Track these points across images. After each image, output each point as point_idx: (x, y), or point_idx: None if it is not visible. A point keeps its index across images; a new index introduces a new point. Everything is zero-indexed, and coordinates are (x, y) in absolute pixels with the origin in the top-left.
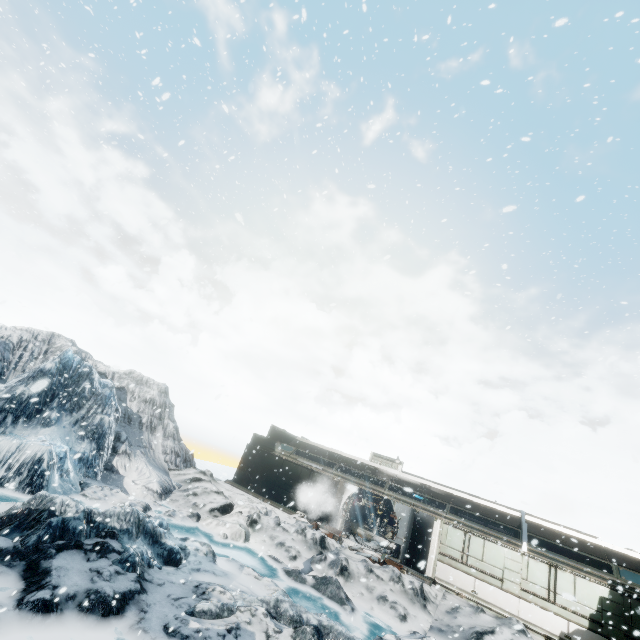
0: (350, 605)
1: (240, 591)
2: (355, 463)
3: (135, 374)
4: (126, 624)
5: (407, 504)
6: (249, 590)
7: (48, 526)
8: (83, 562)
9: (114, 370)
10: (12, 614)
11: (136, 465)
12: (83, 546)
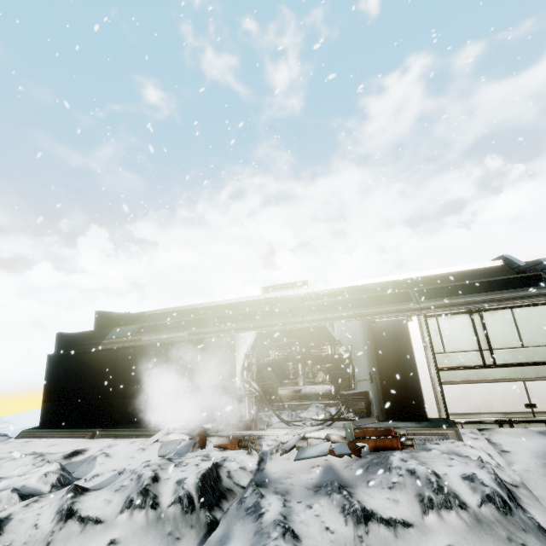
0: None
1: None
2: (242, 305)
3: None
4: None
5: (349, 319)
6: None
7: None
8: None
9: None
10: None
11: None
12: None
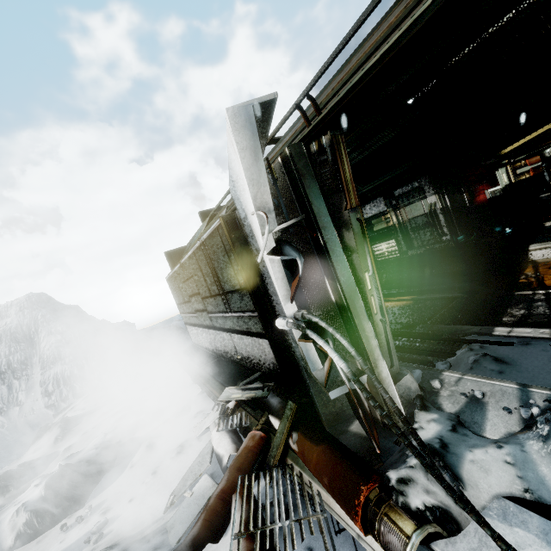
0: None
1: None
2: None
3: None
4: None
5: None
6: None
7: None
8: None
9: None
10: None
11: None
12: None
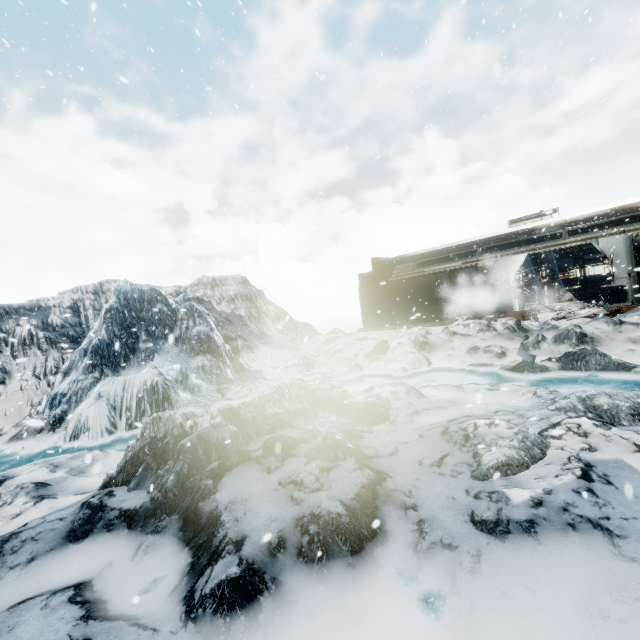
0: (638, 366)
1: (497, 412)
2: (497, 239)
3: (204, 280)
4: (401, 546)
5: (612, 236)
6: (502, 406)
7: (181, 454)
8: (263, 477)
9: (183, 288)
10: (184, 639)
11: (263, 354)
12: (249, 455)
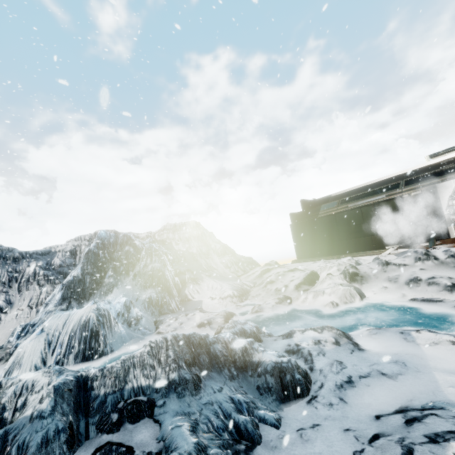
0: None
1: None
2: (420, 171)
3: (168, 227)
4: None
5: None
6: None
7: None
8: None
9: (153, 233)
10: None
11: (206, 285)
12: None
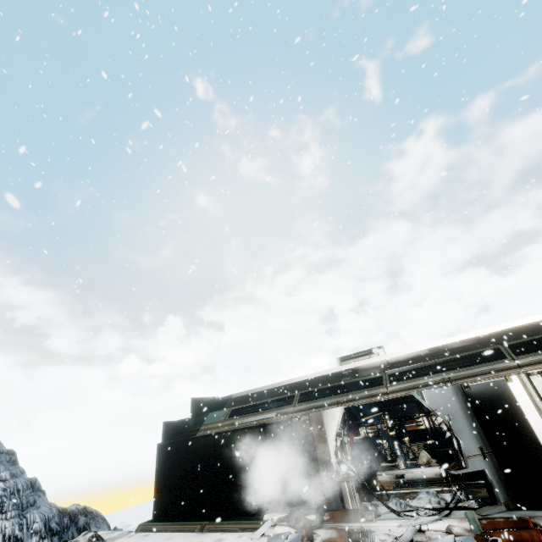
0: None
1: None
2: (321, 380)
3: None
4: None
5: (438, 386)
6: None
7: None
8: None
9: None
10: None
11: None
12: None
